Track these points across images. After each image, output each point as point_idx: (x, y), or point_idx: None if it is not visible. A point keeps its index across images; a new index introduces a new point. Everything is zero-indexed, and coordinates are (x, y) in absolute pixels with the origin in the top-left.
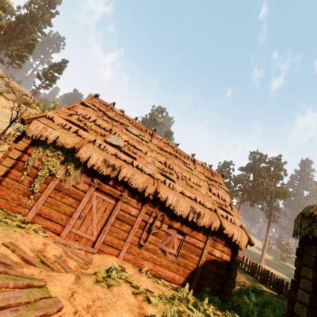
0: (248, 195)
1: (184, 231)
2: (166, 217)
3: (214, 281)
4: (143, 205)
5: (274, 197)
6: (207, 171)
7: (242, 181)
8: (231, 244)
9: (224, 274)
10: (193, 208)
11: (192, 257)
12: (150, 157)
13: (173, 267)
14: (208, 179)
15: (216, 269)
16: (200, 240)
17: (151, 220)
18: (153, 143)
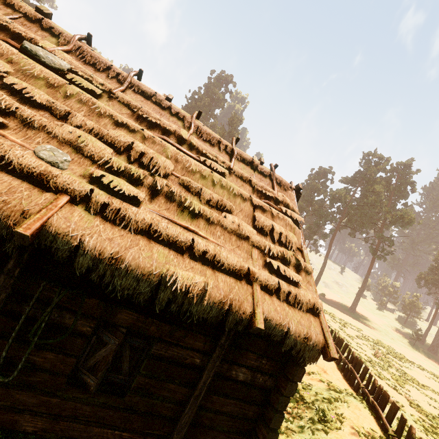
0: (349, 220)
1: (151, 331)
2: (91, 299)
3: (227, 430)
4: (2, 271)
5: (388, 225)
6: (262, 176)
7: (343, 198)
8: (281, 352)
9: (255, 414)
10: (172, 278)
11: (173, 389)
12: (79, 129)
13: (115, 416)
14: (260, 194)
15: (235, 406)
16: (198, 350)
17: (40, 309)
18: (119, 100)
